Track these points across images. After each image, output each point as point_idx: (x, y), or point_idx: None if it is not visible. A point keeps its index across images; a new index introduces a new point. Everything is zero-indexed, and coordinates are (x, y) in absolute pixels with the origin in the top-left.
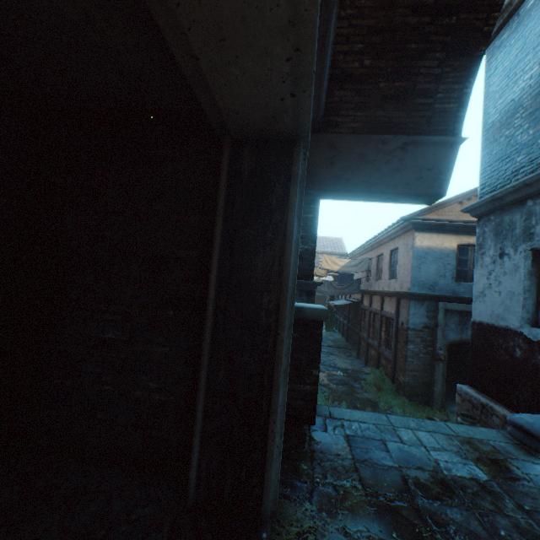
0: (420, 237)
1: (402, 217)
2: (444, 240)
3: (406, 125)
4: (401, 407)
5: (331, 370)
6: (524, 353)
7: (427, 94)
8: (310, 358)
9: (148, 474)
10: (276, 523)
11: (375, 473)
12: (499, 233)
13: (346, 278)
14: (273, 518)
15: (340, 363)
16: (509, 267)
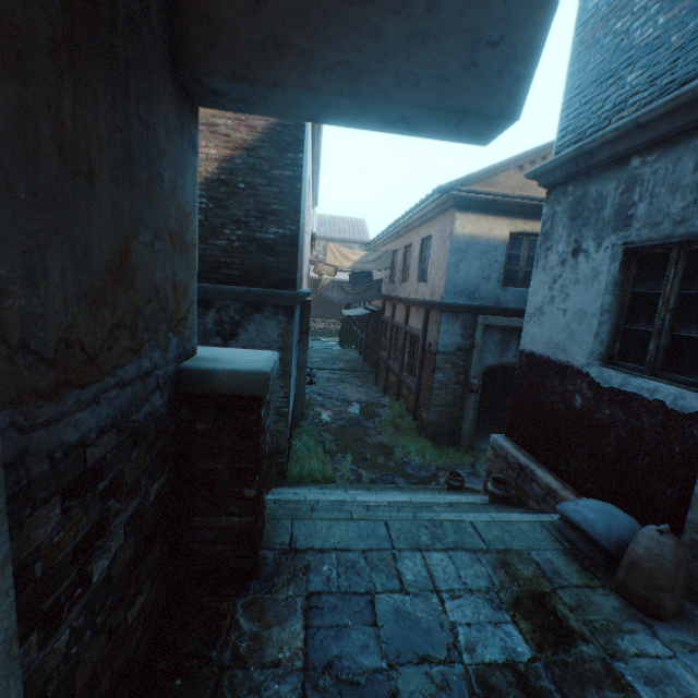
0: (463, 220)
1: (439, 186)
2: (493, 225)
3: None
4: (421, 452)
5: (338, 406)
6: (587, 404)
7: None
8: (237, 467)
9: None
10: None
11: None
12: (579, 215)
13: (362, 279)
14: None
15: (352, 393)
16: (585, 271)
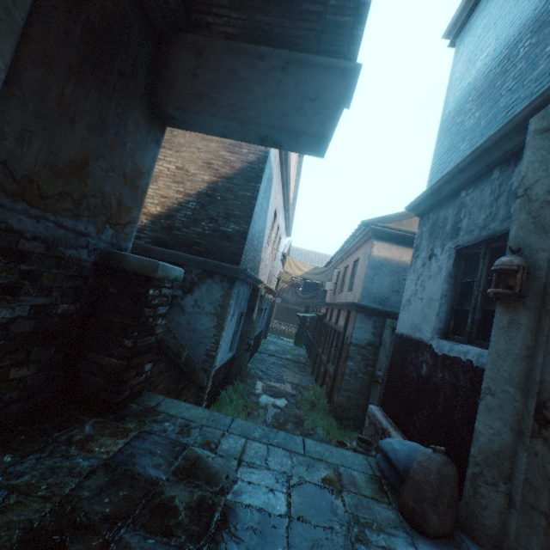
0: (379, 246)
1: (362, 221)
2: (403, 253)
3: (291, 39)
4: (327, 428)
5: (273, 382)
6: (429, 370)
7: None
8: (125, 323)
9: None
10: None
11: (111, 483)
12: (434, 231)
13: (311, 288)
14: None
15: (288, 376)
16: (434, 269)
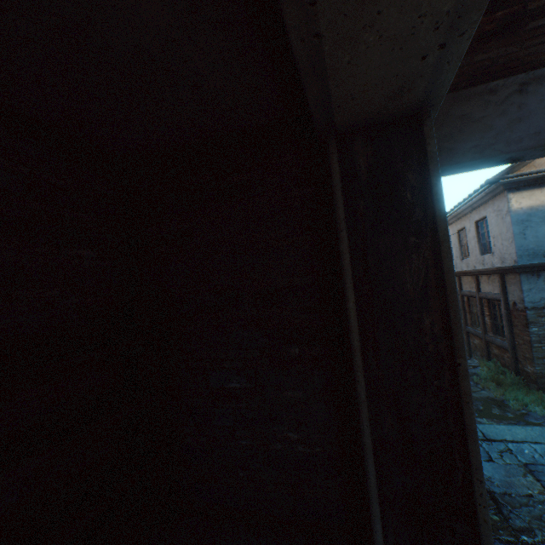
0: (516, 198)
1: (487, 180)
2: None
3: (519, 61)
4: (538, 403)
5: None
6: None
7: (544, 12)
8: None
9: (313, 543)
10: None
11: None
12: None
13: None
14: None
15: None
16: None
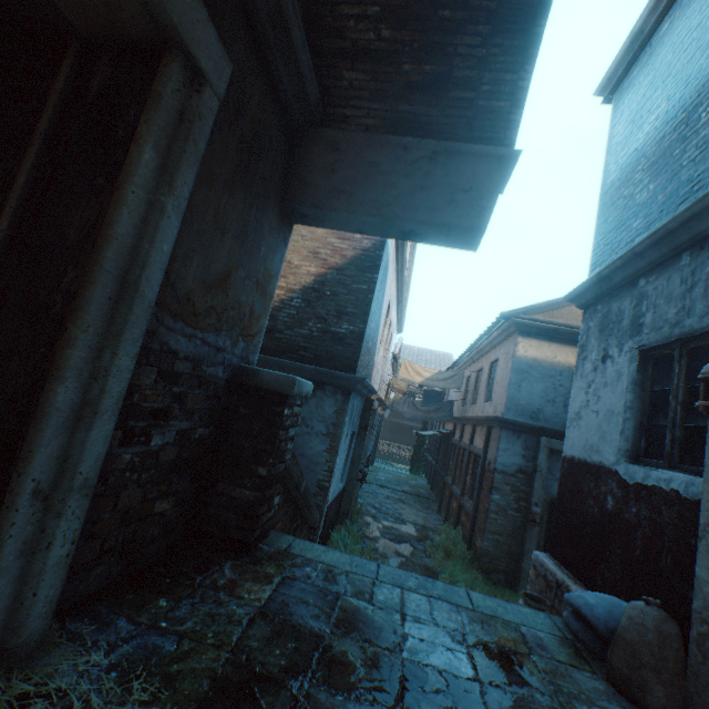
0: (525, 344)
1: (501, 312)
2: (557, 351)
3: (439, 127)
4: (470, 584)
5: (390, 521)
6: (617, 504)
7: (468, 86)
8: (258, 448)
9: None
10: (1, 672)
11: (276, 634)
12: (605, 327)
13: (433, 397)
14: (7, 663)
15: (409, 514)
16: (611, 374)
